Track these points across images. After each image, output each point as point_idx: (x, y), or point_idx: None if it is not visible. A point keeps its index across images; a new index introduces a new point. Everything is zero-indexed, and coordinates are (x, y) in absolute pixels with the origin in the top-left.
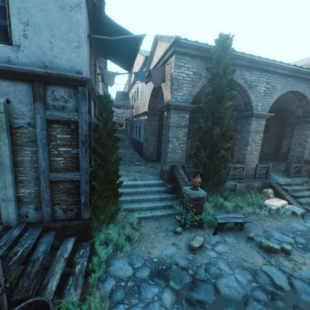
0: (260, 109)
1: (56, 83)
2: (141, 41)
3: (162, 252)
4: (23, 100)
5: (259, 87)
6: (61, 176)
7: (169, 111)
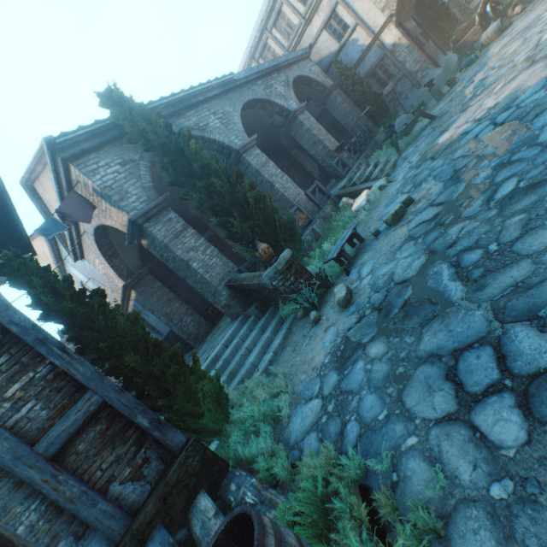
0: (239, 141)
1: None
2: None
3: (325, 347)
4: None
5: (212, 124)
6: (63, 429)
7: (144, 232)
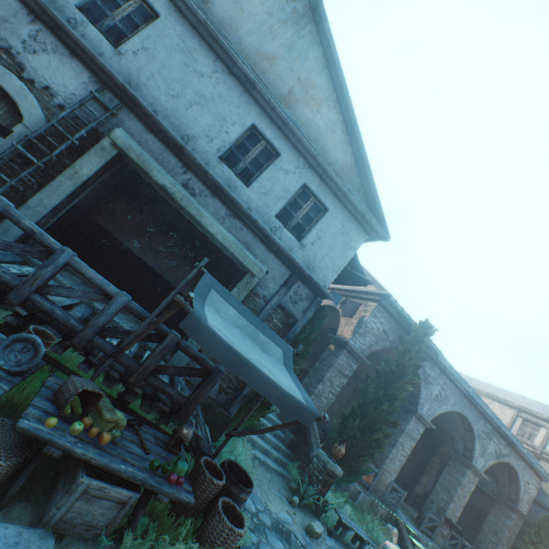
0: (425, 411)
1: (307, 283)
2: (366, 283)
3: (279, 512)
4: (276, 279)
5: (433, 387)
6: None
7: (340, 349)
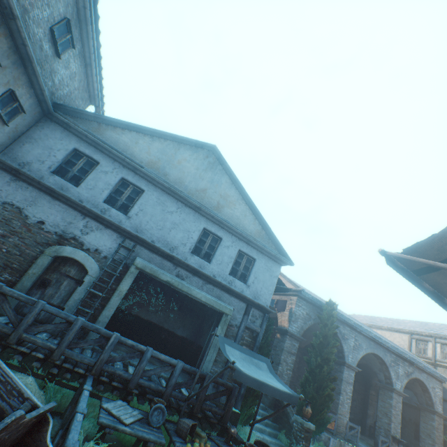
0: (350, 360)
1: (257, 308)
2: (288, 290)
3: None
4: (239, 311)
5: (349, 341)
6: None
7: (284, 335)
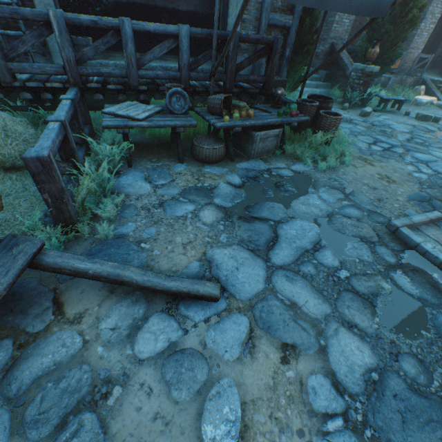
0: None
1: None
2: None
3: None
4: None
5: None
6: (277, 19)
7: None
